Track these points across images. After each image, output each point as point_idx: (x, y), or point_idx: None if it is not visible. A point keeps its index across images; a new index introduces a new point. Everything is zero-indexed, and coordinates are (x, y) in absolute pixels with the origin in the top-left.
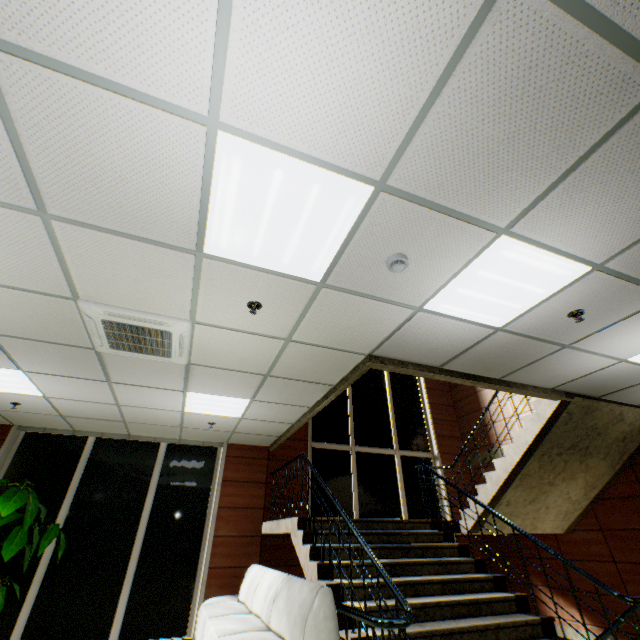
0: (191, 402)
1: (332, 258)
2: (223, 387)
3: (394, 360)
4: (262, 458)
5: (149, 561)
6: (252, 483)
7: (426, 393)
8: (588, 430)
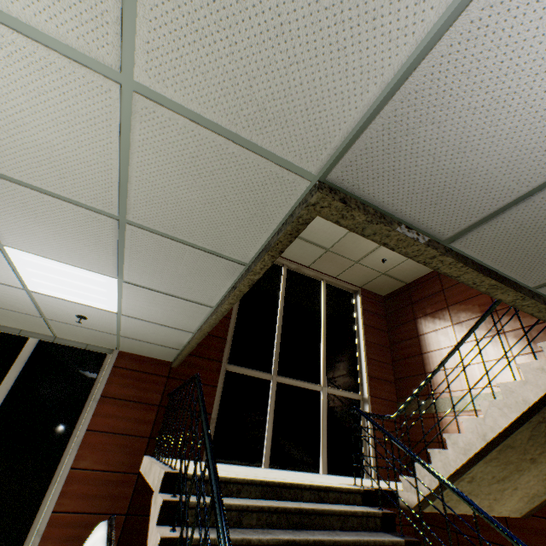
0: (26, 272)
1: None
2: (58, 242)
3: (367, 206)
4: (161, 375)
5: None
6: (141, 404)
7: (363, 330)
8: None
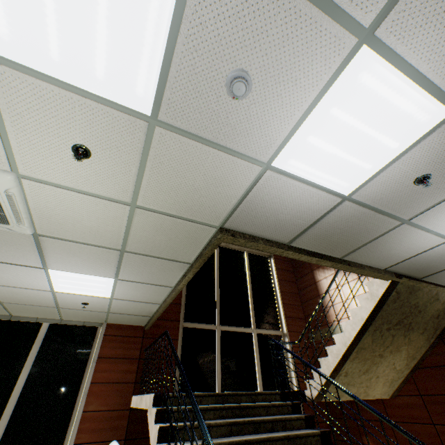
0: (57, 281)
1: (158, 72)
2: (83, 264)
3: (245, 234)
4: (138, 336)
5: (12, 440)
6: (126, 359)
7: (278, 283)
8: (411, 308)
